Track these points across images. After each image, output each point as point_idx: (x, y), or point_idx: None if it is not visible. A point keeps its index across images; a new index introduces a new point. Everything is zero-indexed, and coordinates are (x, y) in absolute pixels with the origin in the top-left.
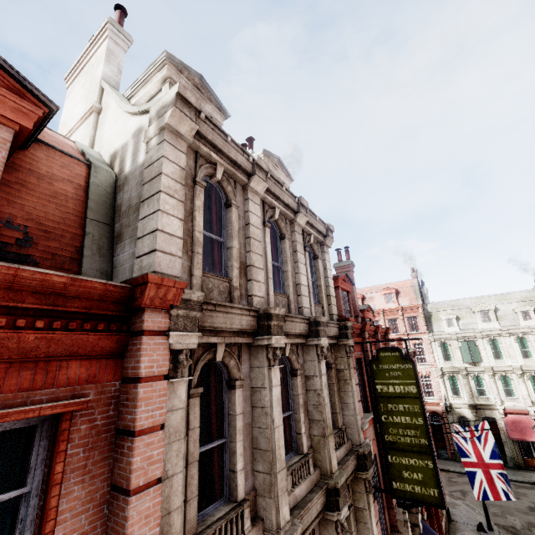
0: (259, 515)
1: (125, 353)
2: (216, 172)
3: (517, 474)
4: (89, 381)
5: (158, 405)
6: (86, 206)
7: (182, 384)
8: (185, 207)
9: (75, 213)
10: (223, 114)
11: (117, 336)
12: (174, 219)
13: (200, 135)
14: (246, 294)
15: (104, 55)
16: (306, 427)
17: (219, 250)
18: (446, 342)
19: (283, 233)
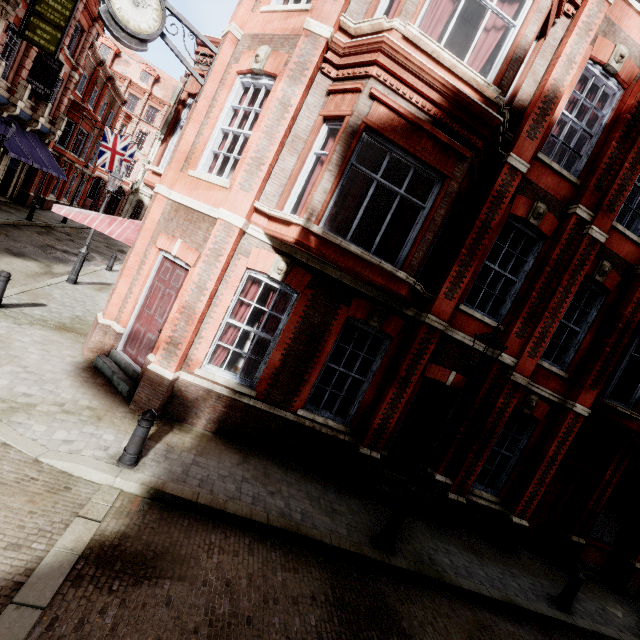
0: None
1: None
2: None
3: None
4: None
5: None
6: None
7: None
8: None
9: None
10: None
11: None
12: None
13: None
14: None
15: None
16: None
17: None
18: None
19: None
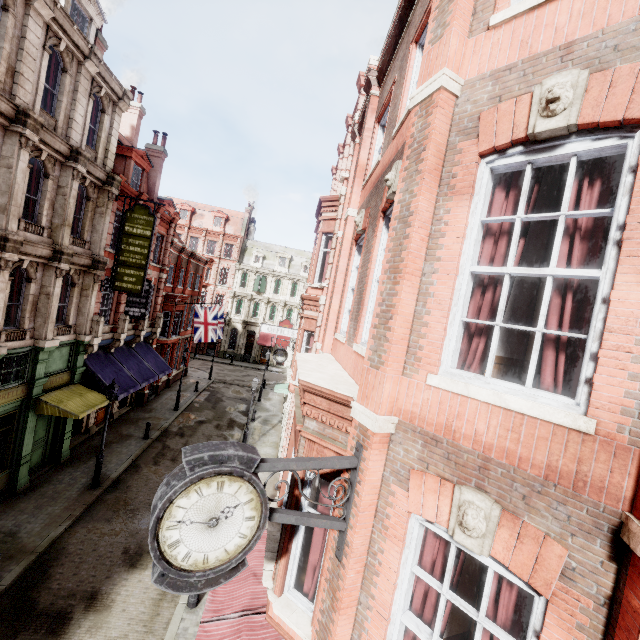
0: None
1: None
2: None
3: (251, 365)
4: None
5: None
6: None
7: None
8: None
9: None
10: None
11: None
12: None
13: None
14: (10, 92)
15: None
16: (49, 215)
17: None
18: (248, 273)
19: (67, 68)
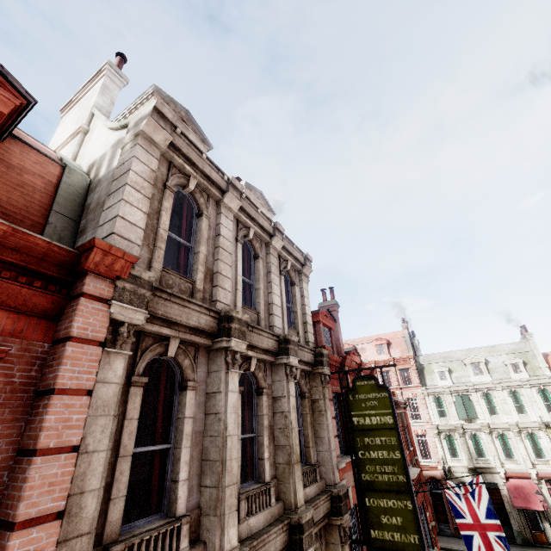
0: (202, 538)
1: (61, 317)
2: (189, 183)
3: None
4: (14, 335)
5: (87, 369)
6: (53, 200)
7: (120, 359)
8: (152, 205)
9: (41, 204)
10: (207, 145)
11: (54, 297)
12: (137, 211)
13: (174, 147)
14: (210, 299)
15: (99, 88)
16: (270, 453)
17: (186, 254)
18: (440, 396)
19: (258, 253)
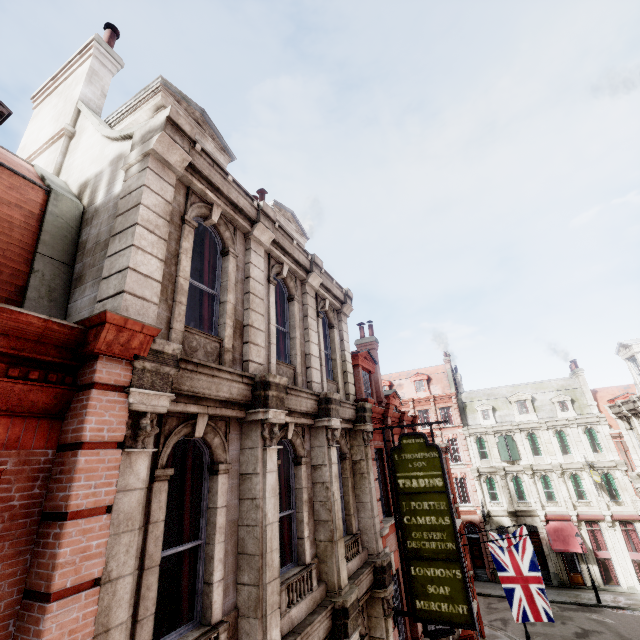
0: None
1: (67, 413)
2: (212, 214)
3: (561, 594)
4: (9, 446)
5: (105, 481)
6: (38, 239)
7: (143, 458)
8: (168, 248)
9: (21, 245)
10: (228, 155)
11: (56, 389)
12: (152, 258)
13: (193, 169)
14: (240, 359)
15: (85, 74)
16: (310, 530)
17: (210, 304)
18: (482, 437)
19: (292, 294)
